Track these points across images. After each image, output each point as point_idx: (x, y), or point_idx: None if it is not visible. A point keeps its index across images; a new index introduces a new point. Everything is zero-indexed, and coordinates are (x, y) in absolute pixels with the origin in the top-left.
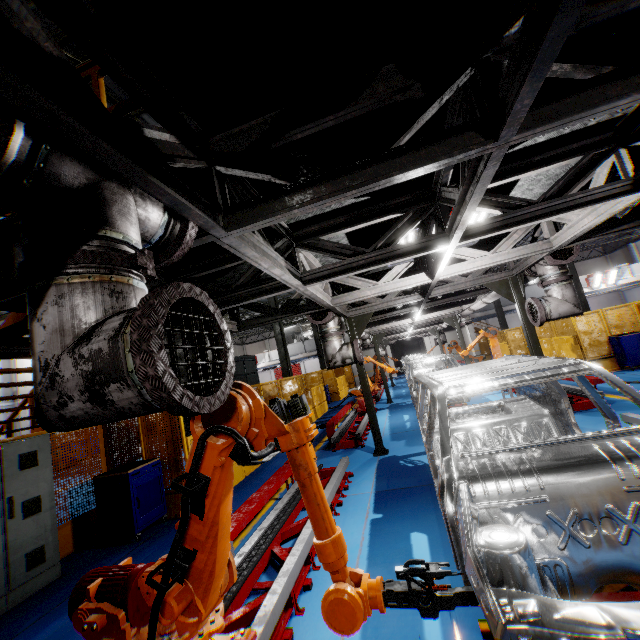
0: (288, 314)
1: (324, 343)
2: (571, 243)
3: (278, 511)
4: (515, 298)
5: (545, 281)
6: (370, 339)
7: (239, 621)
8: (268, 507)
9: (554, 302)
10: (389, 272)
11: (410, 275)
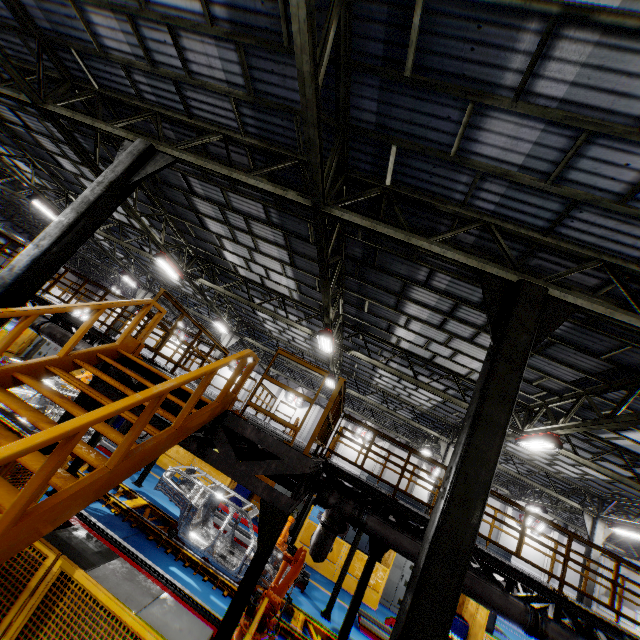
0: None
1: None
2: None
3: None
4: None
5: None
6: None
7: None
8: None
9: None
10: None
11: None
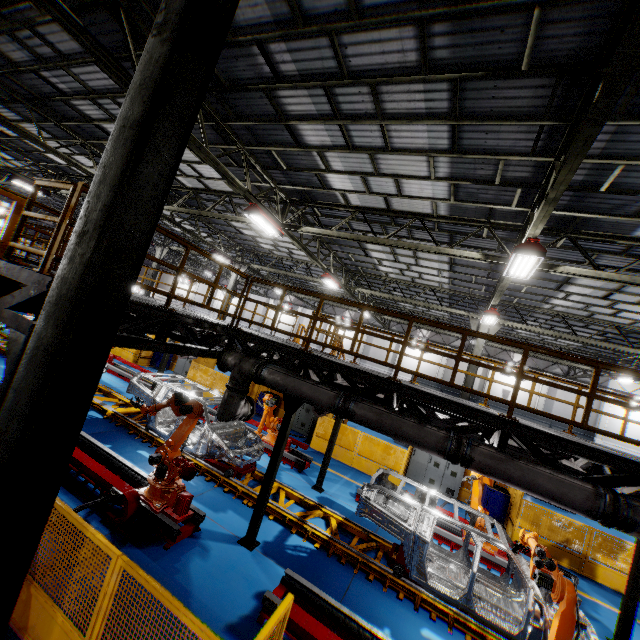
0: None
1: None
2: None
3: None
4: None
5: None
6: None
7: None
8: None
9: None
10: None
11: None
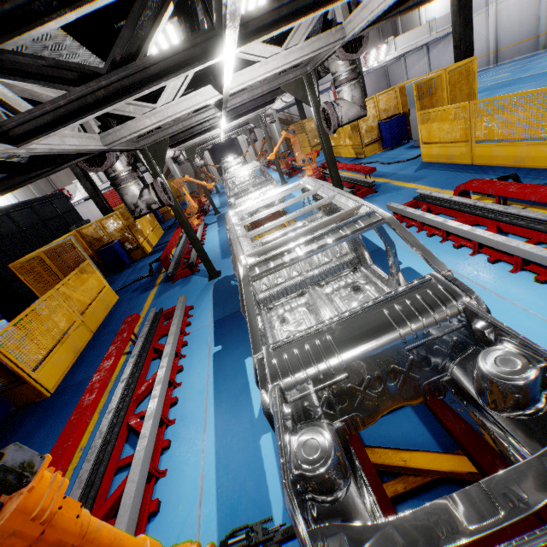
0: (46, 168)
1: (119, 192)
2: (363, 30)
3: (124, 383)
4: (311, 101)
5: (337, 81)
6: (183, 155)
7: (107, 515)
8: (121, 365)
9: (345, 106)
10: (166, 88)
11: (200, 81)
